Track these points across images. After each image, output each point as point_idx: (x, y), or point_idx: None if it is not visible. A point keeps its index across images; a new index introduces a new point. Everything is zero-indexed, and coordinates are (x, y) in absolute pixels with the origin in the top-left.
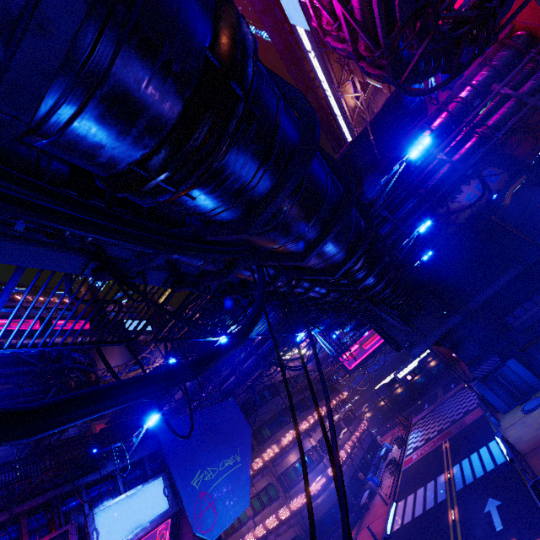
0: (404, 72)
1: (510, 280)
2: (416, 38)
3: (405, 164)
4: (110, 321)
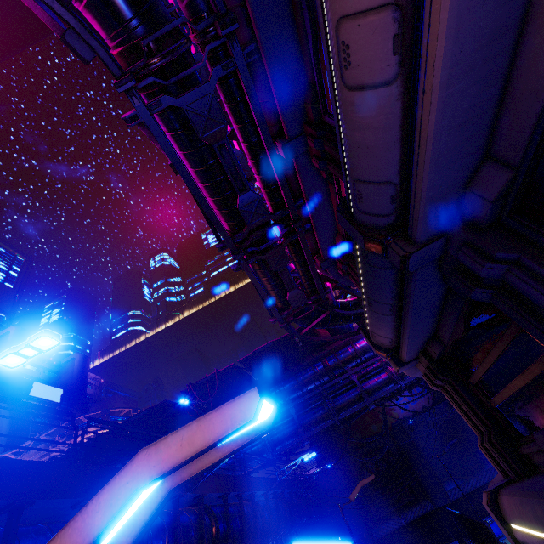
0: (309, 324)
1: (417, 517)
2: (319, 307)
3: (325, 369)
4: (18, 377)
